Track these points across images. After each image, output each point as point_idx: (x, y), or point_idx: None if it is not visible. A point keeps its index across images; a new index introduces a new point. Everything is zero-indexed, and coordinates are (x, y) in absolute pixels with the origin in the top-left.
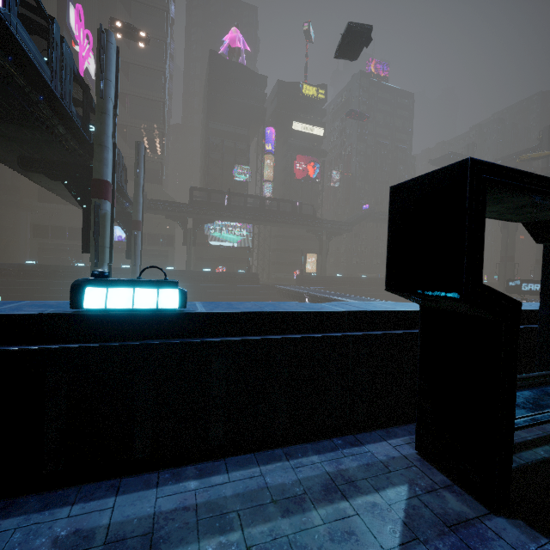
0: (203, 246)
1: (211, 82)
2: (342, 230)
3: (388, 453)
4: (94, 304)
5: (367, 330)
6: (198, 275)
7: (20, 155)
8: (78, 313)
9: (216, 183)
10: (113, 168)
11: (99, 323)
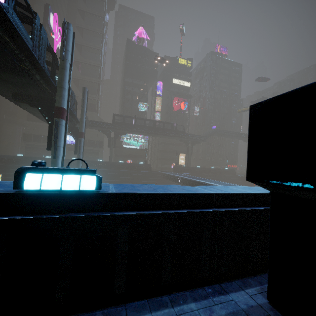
0: (119, 148)
1: (127, 56)
2: (200, 140)
3: (247, 302)
4: (31, 186)
5: (228, 207)
6: (116, 164)
7: (13, 92)
8: (19, 192)
9: (128, 112)
10: (68, 101)
11: (35, 200)
